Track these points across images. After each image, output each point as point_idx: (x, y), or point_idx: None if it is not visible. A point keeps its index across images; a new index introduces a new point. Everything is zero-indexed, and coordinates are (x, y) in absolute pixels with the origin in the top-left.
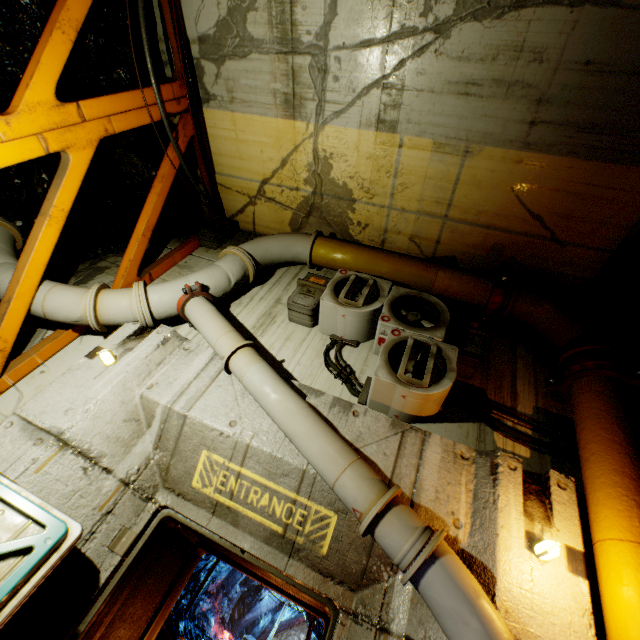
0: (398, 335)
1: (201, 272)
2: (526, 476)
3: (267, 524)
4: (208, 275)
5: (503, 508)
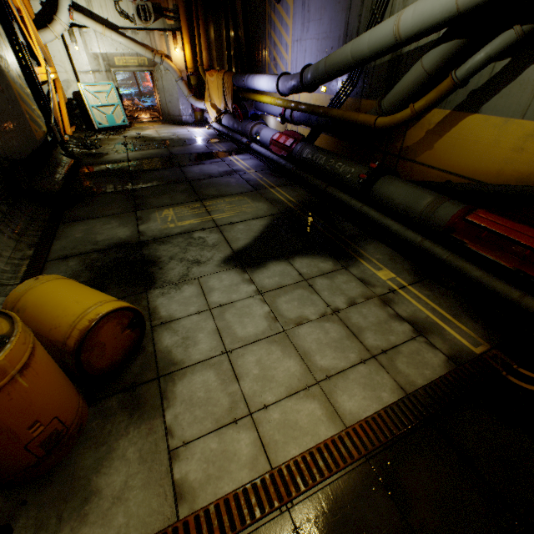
0: (136, 4)
1: (64, 0)
2: (174, 33)
3: (135, 65)
4: (67, 0)
5: (171, 45)
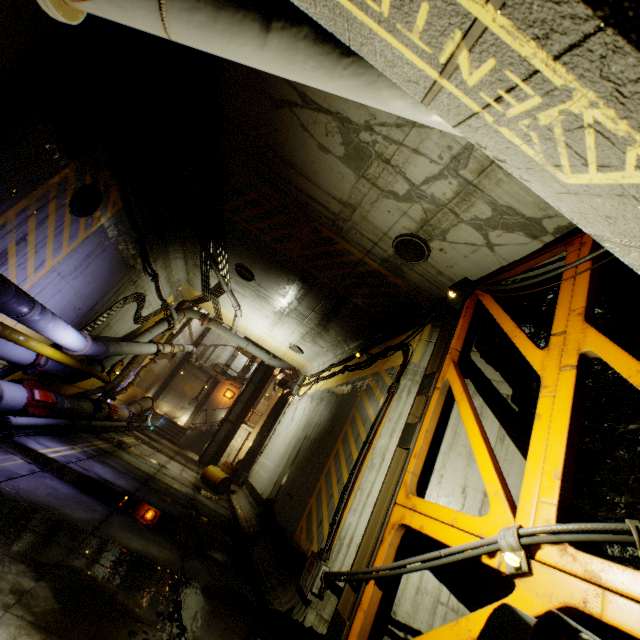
0: None
1: None
2: None
3: None
4: None
5: None
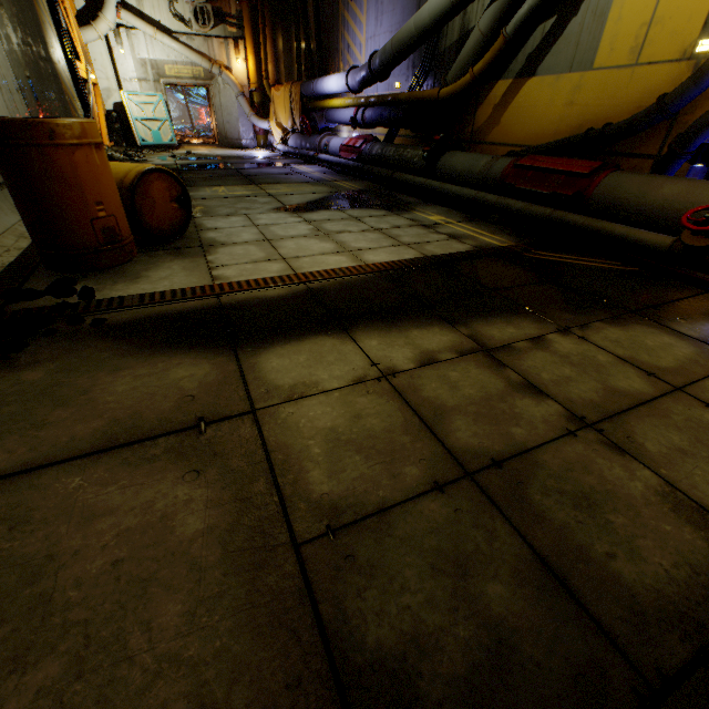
0: (194, 6)
1: None
2: (236, 42)
3: (189, 77)
4: None
5: (232, 55)
